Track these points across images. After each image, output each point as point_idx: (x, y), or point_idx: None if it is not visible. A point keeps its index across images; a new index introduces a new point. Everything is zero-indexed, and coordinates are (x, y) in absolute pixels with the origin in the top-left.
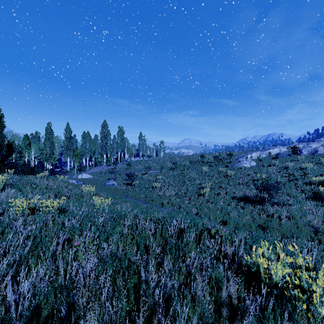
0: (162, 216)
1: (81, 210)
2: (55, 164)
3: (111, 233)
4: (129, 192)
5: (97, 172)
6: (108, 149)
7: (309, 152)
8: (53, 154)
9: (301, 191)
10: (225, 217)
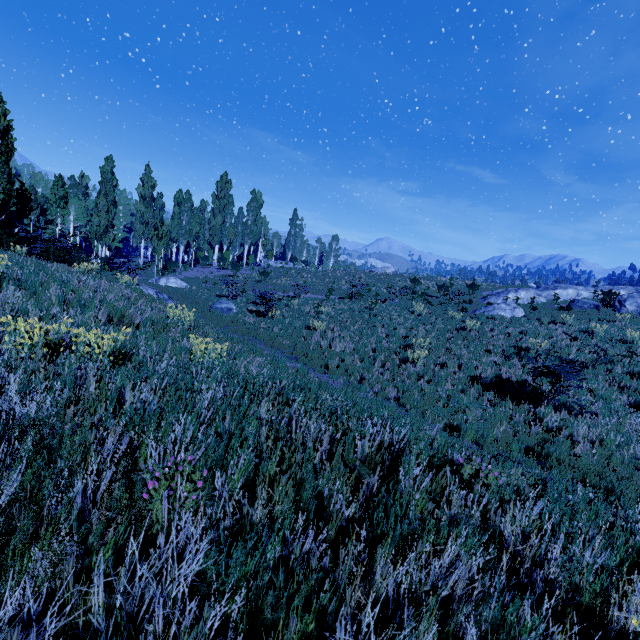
0: (341, 406)
1: (162, 360)
2: (116, 249)
3: (235, 445)
4: (260, 330)
5: (198, 279)
6: (225, 235)
7: (639, 308)
8: (113, 226)
9: (618, 389)
10: (455, 419)
